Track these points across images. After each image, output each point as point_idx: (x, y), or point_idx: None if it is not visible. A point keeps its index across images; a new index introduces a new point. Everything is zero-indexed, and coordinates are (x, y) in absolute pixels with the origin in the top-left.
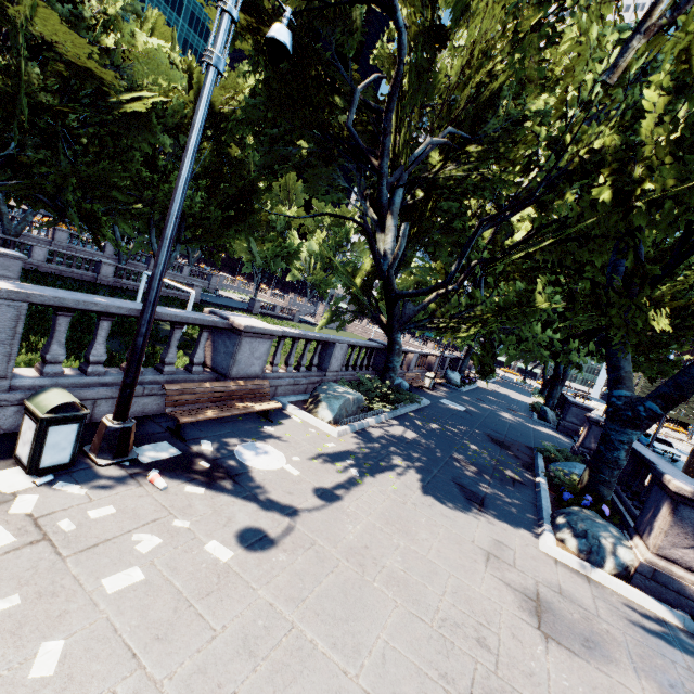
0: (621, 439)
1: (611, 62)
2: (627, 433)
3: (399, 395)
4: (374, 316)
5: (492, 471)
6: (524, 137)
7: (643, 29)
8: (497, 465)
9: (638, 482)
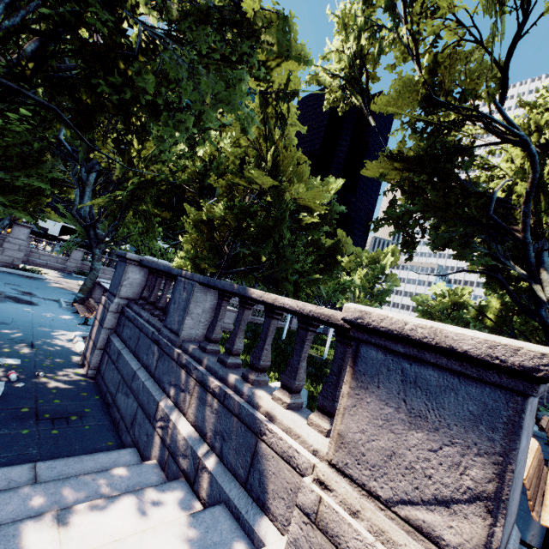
0: None
1: None
2: None
3: None
4: None
5: None
6: None
7: None
8: None
9: None
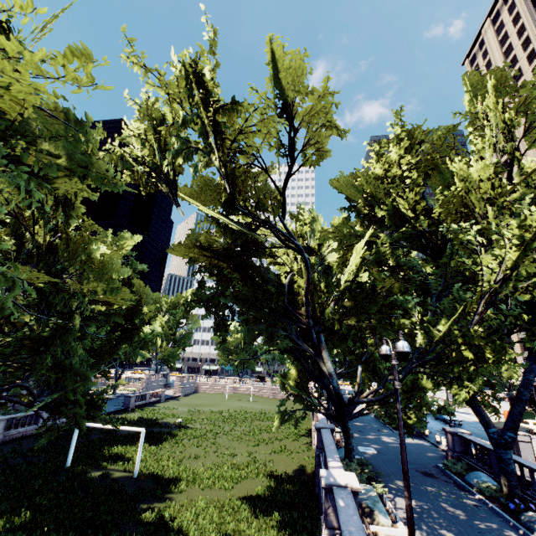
0: (508, 457)
1: (457, 313)
2: (508, 452)
3: (366, 467)
4: (326, 413)
5: (463, 505)
6: (436, 339)
7: (477, 314)
8: (457, 498)
9: (522, 477)
